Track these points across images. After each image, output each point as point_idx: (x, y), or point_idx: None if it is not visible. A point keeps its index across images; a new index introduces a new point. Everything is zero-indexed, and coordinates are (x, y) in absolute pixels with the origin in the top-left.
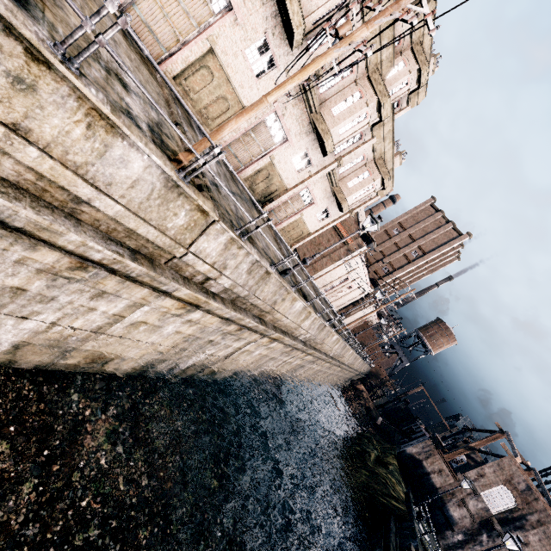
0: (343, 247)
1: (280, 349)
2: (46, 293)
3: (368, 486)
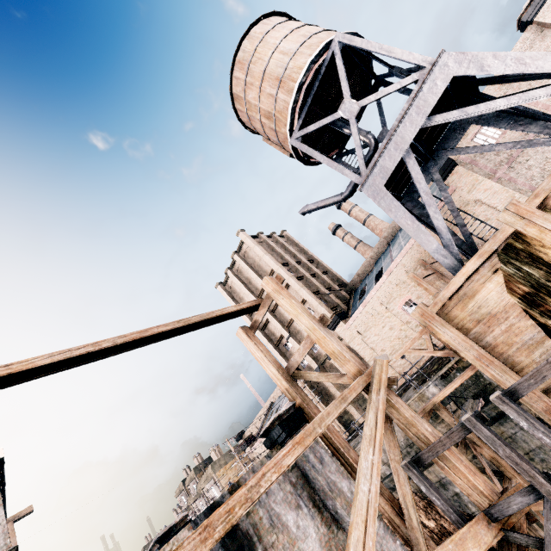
0: None
1: None
2: None
3: None
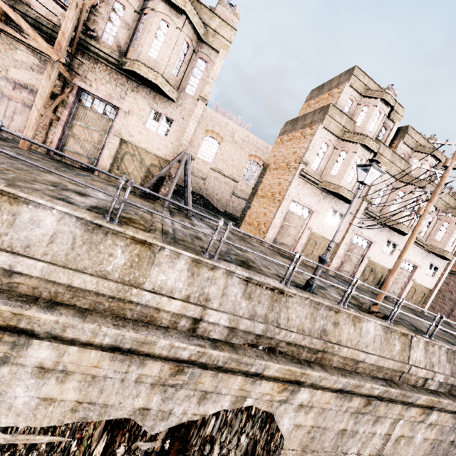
0: None
1: None
2: (353, 428)
3: None
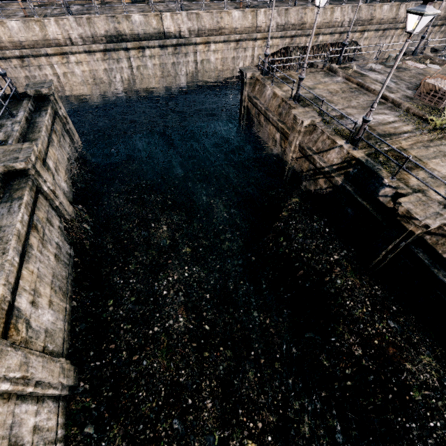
0: None
1: None
2: (379, 43)
3: None
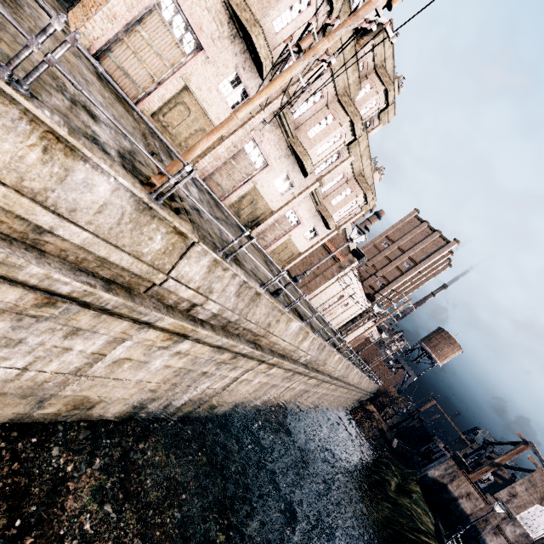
0: (334, 264)
1: (280, 374)
2: (12, 335)
3: (392, 521)
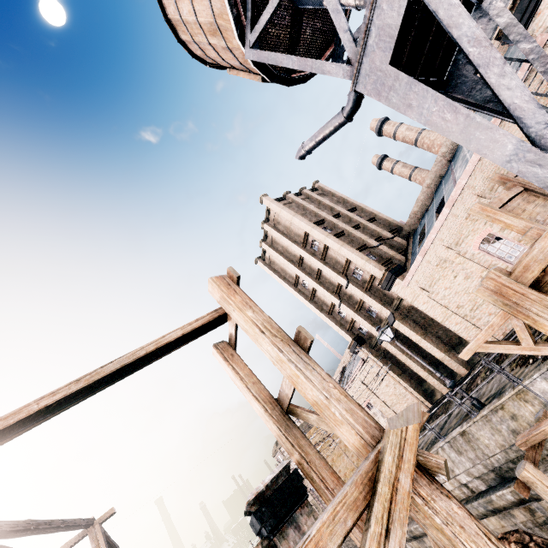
0: None
1: None
2: None
3: None
